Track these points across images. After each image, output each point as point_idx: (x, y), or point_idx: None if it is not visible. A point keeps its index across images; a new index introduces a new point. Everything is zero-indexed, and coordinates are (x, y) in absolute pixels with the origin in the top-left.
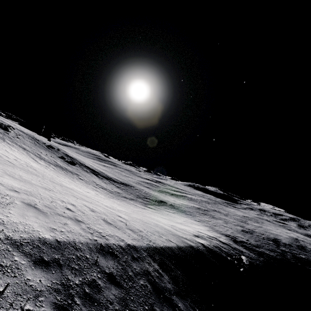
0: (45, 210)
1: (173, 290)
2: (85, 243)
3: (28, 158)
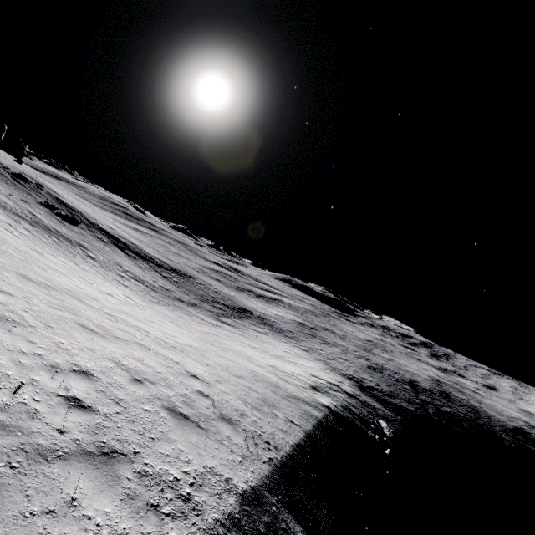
0: None
1: None
2: None
3: None
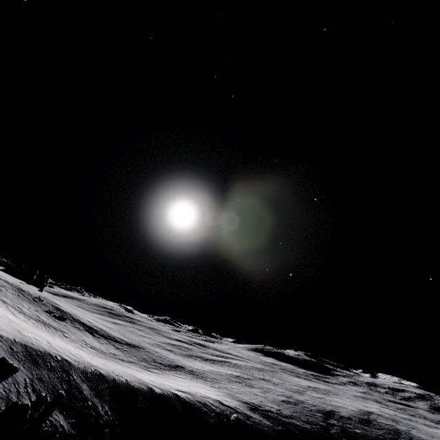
0: (12, 332)
1: (90, 391)
2: (31, 347)
3: (6, 311)
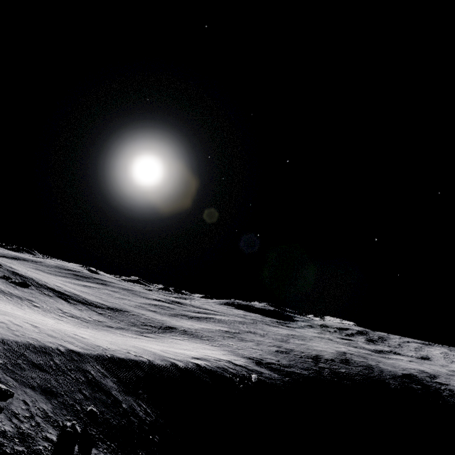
0: None
1: (117, 388)
2: (15, 341)
3: None
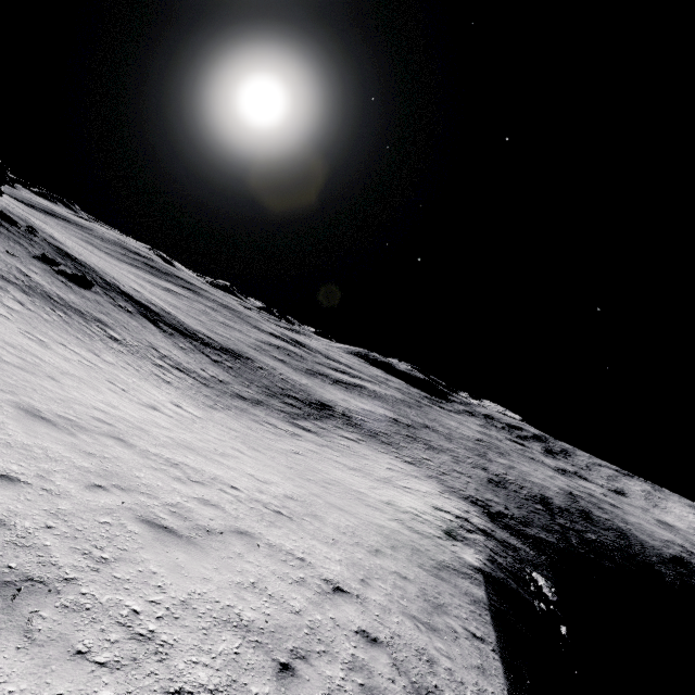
0: None
1: None
2: None
3: None
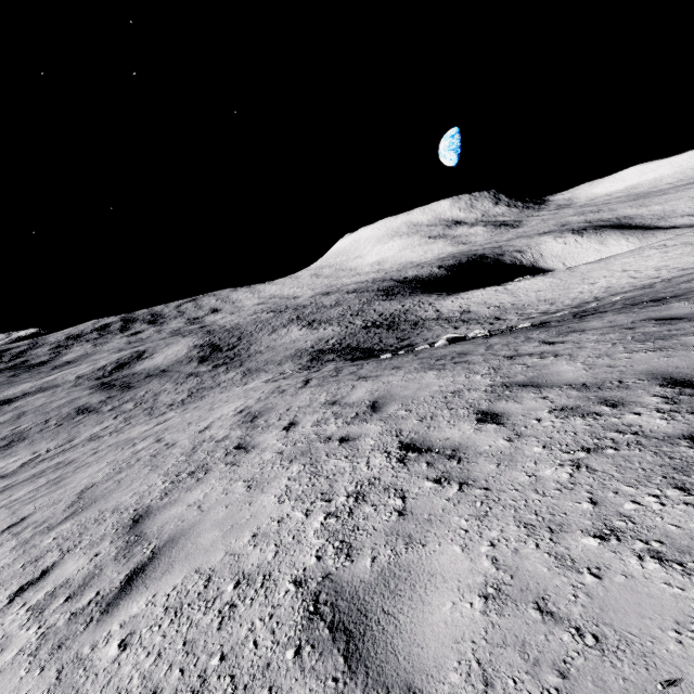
0: None
1: None
2: None
3: None
